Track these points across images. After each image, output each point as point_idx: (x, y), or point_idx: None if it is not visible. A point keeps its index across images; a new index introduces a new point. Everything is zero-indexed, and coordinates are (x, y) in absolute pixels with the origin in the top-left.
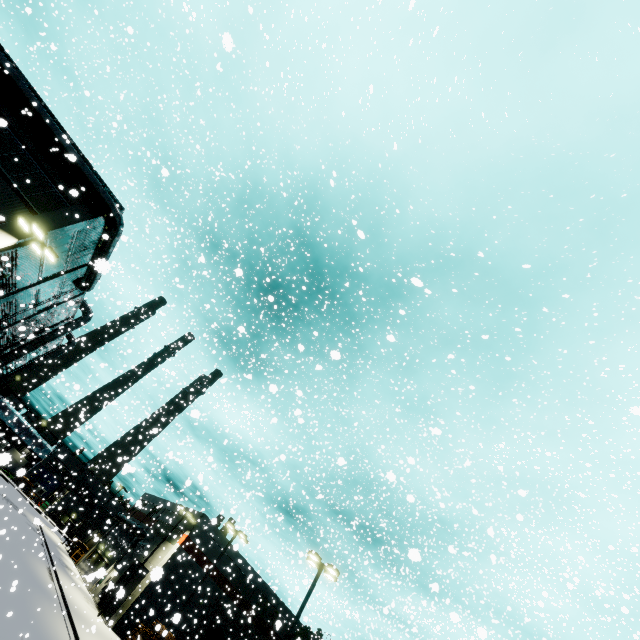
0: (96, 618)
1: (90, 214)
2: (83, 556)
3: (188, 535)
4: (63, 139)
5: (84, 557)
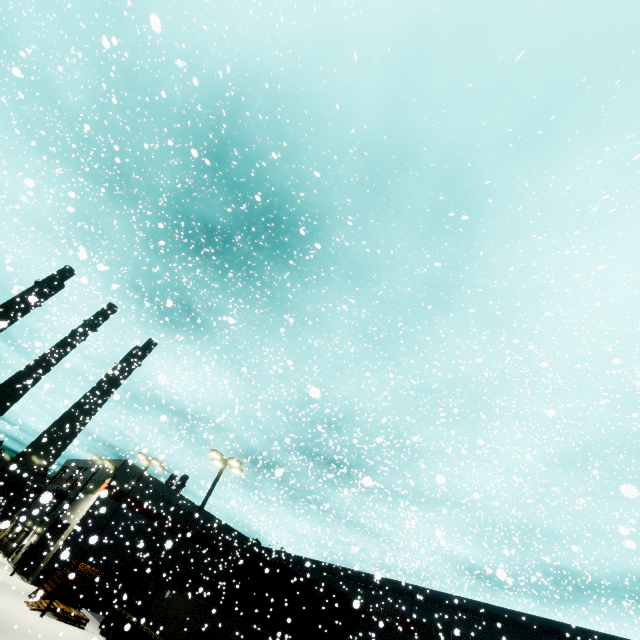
0: (7, 577)
1: None
2: (2, 534)
3: (109, 482)
4: None
5: (3, 534)
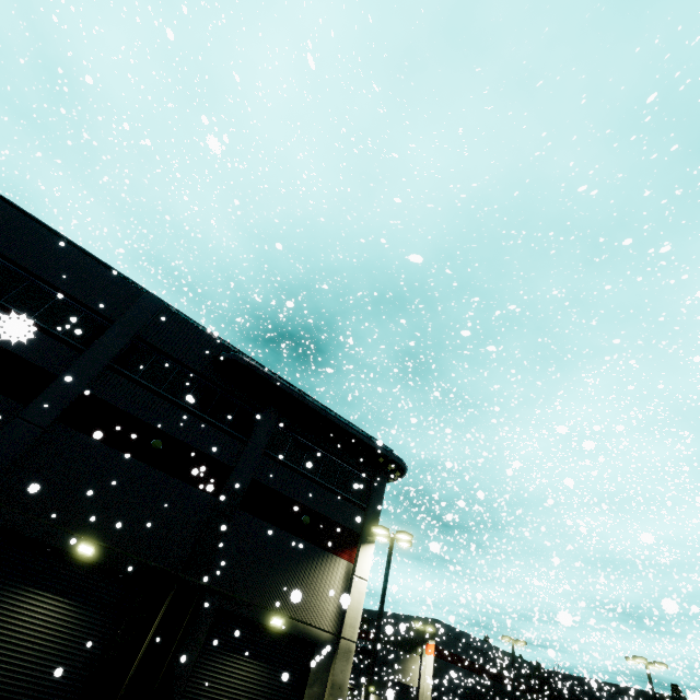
0: None
1: (384, 476)
2: None
3: (434, 644)
4: (352, 429)
5: None
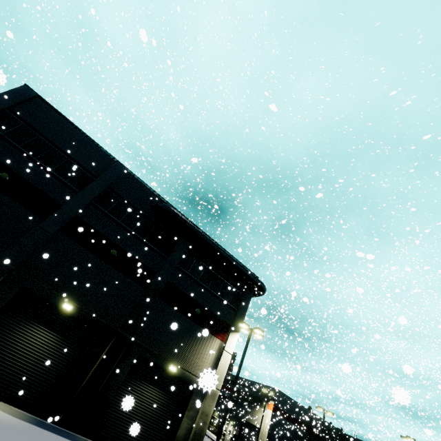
0: None
1: (251, 293)
2: None
3: (273, 404)
4: (233, 260)
5: None
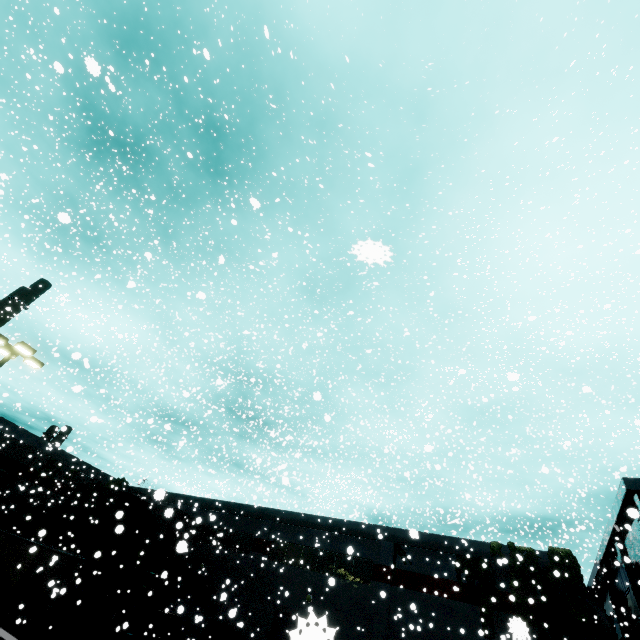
0: None
1: None
2: None
3: None
4: None
5: None
